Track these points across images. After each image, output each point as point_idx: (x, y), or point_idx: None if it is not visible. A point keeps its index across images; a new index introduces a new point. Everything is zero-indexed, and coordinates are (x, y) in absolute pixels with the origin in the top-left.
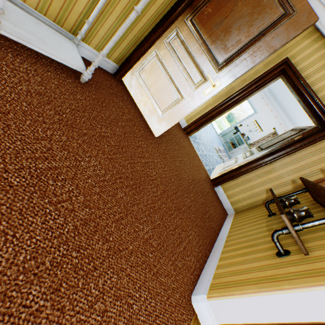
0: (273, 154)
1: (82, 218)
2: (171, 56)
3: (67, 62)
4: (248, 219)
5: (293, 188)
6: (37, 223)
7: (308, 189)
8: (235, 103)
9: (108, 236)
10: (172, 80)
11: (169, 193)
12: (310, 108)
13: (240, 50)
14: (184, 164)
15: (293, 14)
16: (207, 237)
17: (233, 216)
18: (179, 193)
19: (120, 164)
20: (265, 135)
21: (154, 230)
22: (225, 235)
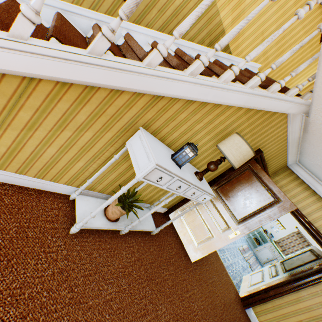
0: (297, 281)
1: None
2: (204, 206)
3: (148, 229)
4: None
5: None
6: None
7: None
8: None
9: None
10: (205, 222)
11: None
12: (317, 241)
13: (250, 213)
14: (215, 285)
15: (280, 202)
16: None
17: None
18: None
19: (176, 304)
20: (289, 234)
21: None
22: None
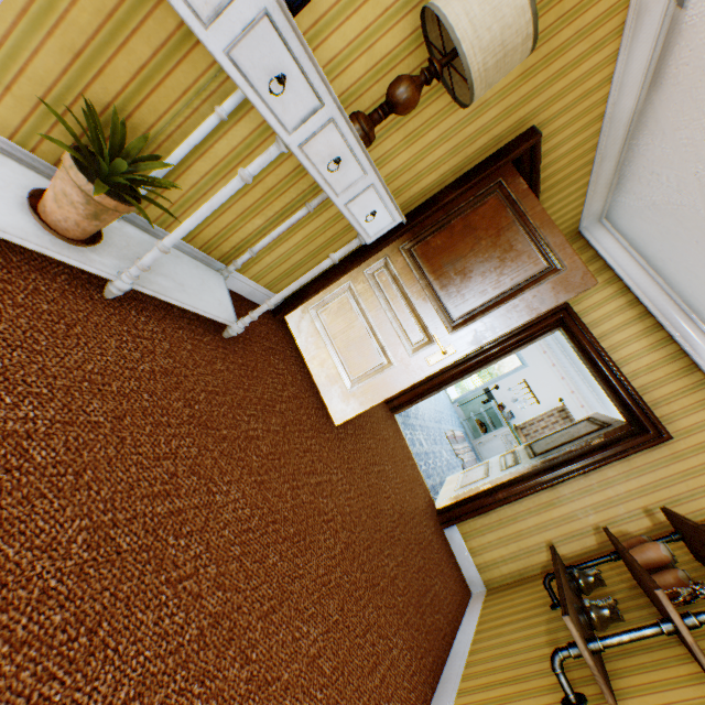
0: (555, 469)
1: (212, 611)
2: (375, 294)
3: (211, 314)
4: (513, 610)
5: (599, 544)
6: (148, 623)
7: (619, 554)
8: (482, 363)
9: (250, 649)
10: (374, 333)
11: (357, 548)
12: (611, 390)
13: (486, 304)
14: (386, 479)
15: (562, 271)
16: (428, 653)
17: (483, 598)
18: (374, 546)
19: (275, 492)
20: (545, 412)
21: (327, 635)
22: (466, 649)
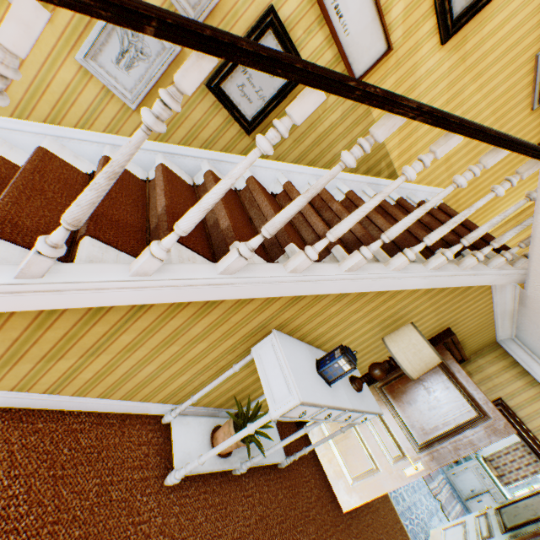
0: None
1: None
2: None
3: (275, 461)
4: None
5: None
6: None
7: None
8: None
9: None
10: (364, 443)
11: None
12: None
13: (439, 434)
14: None
15: (488, 419)
16: None
17: None
18: None
19: None
20: (509, 445)
21: None
22: None
